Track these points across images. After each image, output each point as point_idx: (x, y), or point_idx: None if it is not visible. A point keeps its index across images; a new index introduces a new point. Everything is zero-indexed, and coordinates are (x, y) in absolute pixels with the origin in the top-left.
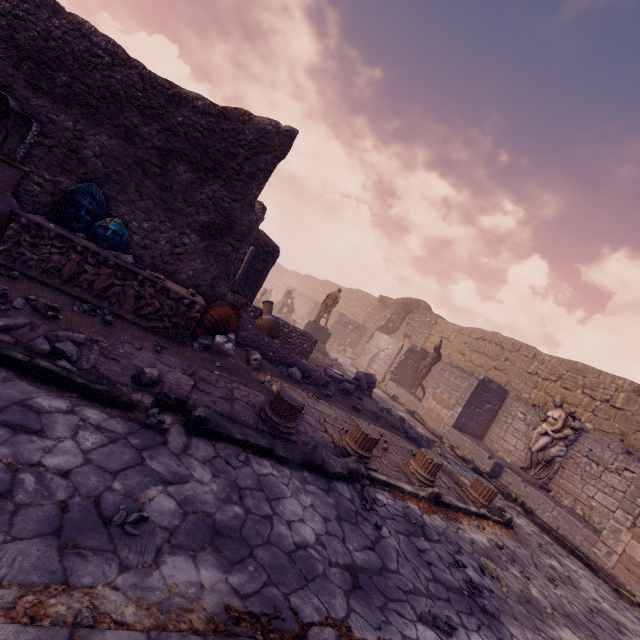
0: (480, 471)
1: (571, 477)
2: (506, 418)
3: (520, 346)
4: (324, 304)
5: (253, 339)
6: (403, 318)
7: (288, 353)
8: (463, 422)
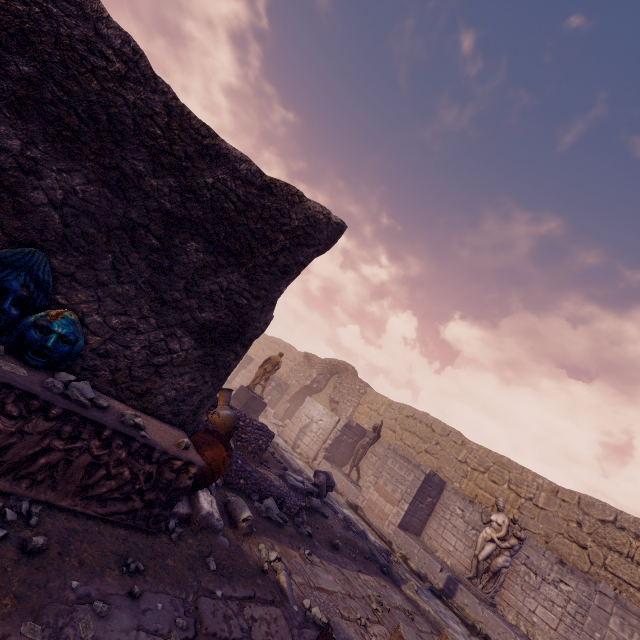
0: (438, 592)
1: (512, 587)
2: (444, 513)
3: (450, 431)
4: (262, 368)
5: None
6: (328, 379)
7: (261, 475)
8: (407, 520)
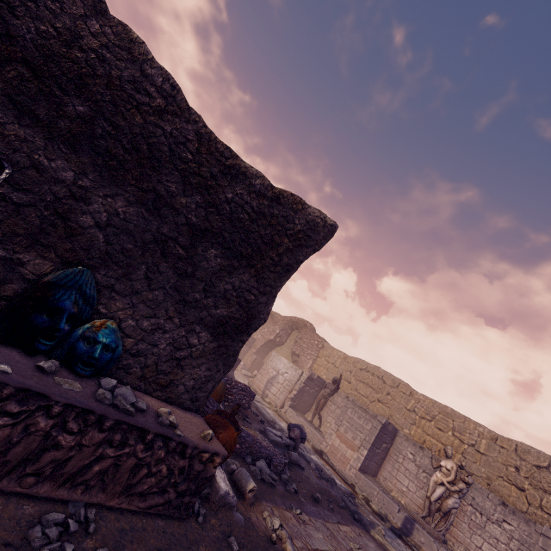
0: (398, 532)
1: (460, 525)
2: (397, 457)
3: (399, 383)
4: None
5: None
6: (289, 334)
7: (252, 438)
8: (366, 464)
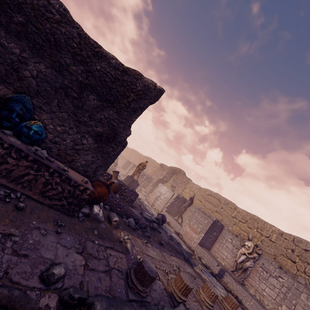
0: (214, 274)
1: (254, 277)
2: (222, 240)
3: (228, 202)
4: (137, 167)
5: (110, 200)
6: (171, 176)
7: (128, 208)
8: (203, 241)
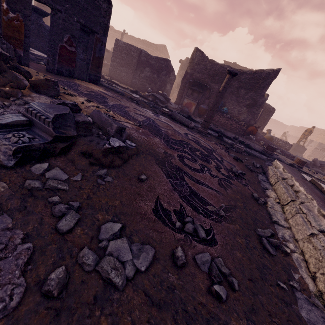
0: None
1: None
2: None
3: None
4: (303, 134)
5: (261, 139)
6: None
7: (275, 145)
8: None
